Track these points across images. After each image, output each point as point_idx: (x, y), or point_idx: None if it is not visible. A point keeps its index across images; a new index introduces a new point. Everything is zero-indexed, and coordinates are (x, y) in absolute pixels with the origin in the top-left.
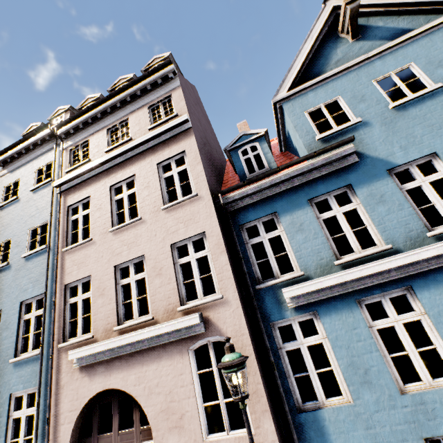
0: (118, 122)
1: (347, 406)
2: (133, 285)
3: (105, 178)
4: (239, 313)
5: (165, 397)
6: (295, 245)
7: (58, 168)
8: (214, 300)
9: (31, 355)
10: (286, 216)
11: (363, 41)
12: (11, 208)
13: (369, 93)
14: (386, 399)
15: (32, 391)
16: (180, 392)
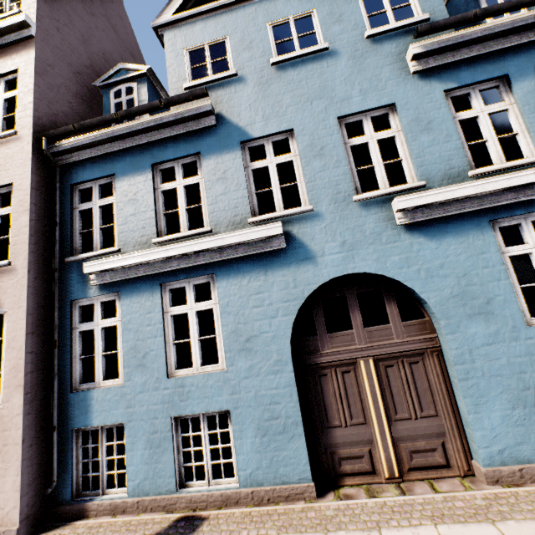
0: None
1: (118, 387)
2: None
3: None
4: (24, 283)
5: None
6: (123, 216)
7: None
8: None
9: None
10: (123, 180)
11: None
12: None
13: (258, 40)
14: (153, 382)
15: None
16: None
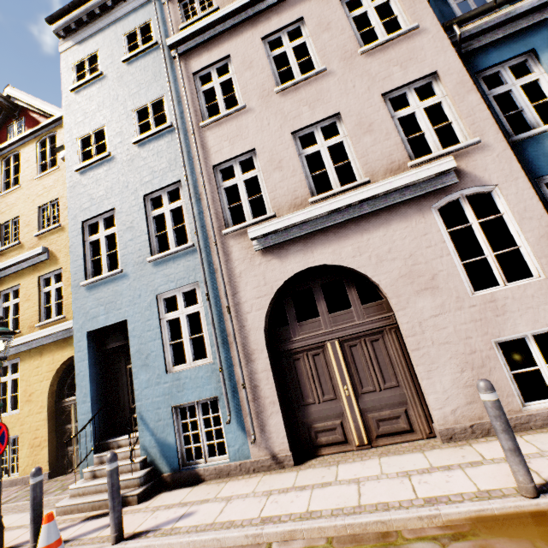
0: None
1: None
2: (325, 153)
3: (251, 28)
4: (508, 156)
5: (403, 262)
6: None
7: (163, 27)
8: (468, 145)
9: (180, 248)
10: None
11: None
12: (93, 89)
13: None
14: None
15: (189, 289)
16: (426, 253)
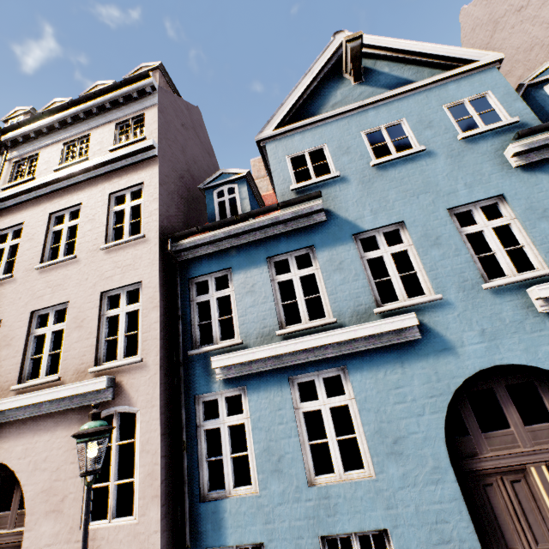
0: (77, 137)
1: (252, 497)
2: (49, 337)
3: (47, 202)
4: (156, 380)
5: (50, 475)
6: (242, 308)
7: None
8: (132, 362)
9: None
10: (240, 273)
11: (365, 86)
12: None
13: (355, 146)
14: (293, 491)
15: None
16: (68, 470)
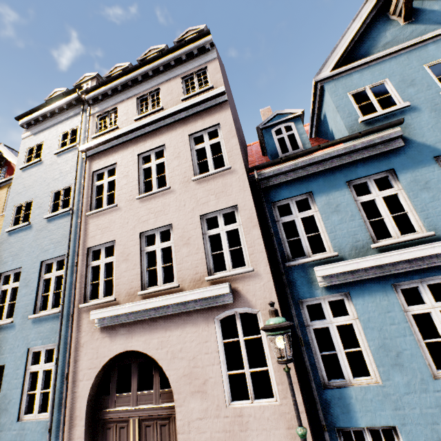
0: (148, 91)
1: (376, 386)
2: (159, 253)
3: (133, 146)
4: (270, 286)
5: (188, 362)
6: (330, 226)
7: (84, 133)
8: (245, 272)
9: (51, 313)
10: (321, 196)
11: (415, 24)
12: (33, 170)
13: (419, 78)
14: (418, 383)
15: (51, 347)
16: (204, 359)
